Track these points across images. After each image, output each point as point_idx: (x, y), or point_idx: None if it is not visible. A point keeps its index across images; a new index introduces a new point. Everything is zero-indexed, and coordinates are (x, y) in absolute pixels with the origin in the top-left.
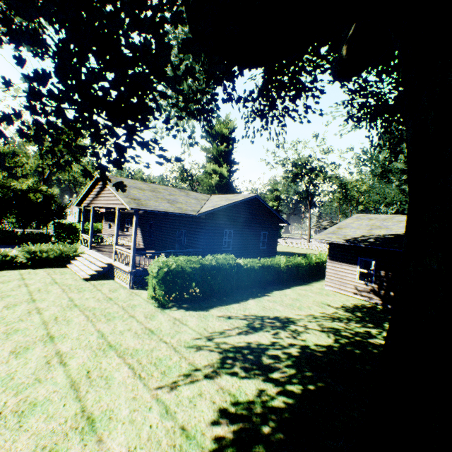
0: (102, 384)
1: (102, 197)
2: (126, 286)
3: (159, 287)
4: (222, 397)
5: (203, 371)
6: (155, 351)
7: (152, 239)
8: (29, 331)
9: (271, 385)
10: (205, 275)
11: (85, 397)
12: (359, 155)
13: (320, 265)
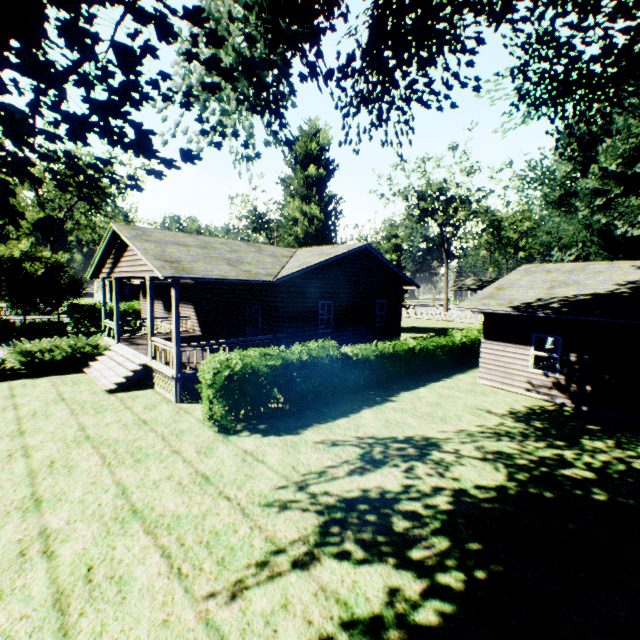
0: (110, 595)
1: (125, 262)
2: (172, 398)
3: (217, 401)
4: (325, 609)
5: (291, 554)
6: (208, 517)
7: (213, 322)
8: (2, 492)
9: (410, 575)
10: (291, 376)
11: (76, 626)
12: (524, 171)
13: (468, 347)
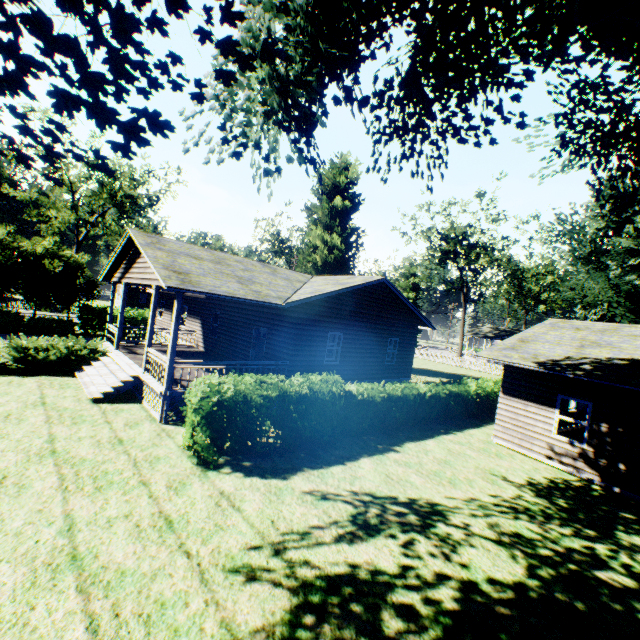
0: None
1: (136, 268)
2: (157, 417)
3: (201, 429)
4: None
5: None
6: (159, 578)
7: (217, 339)
8: None
9: None
10: (287, 409)
11: None
12: (553, 224)
13: (483, 399)
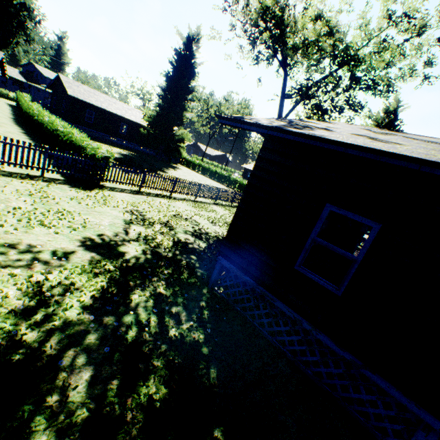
0: None
1: None
2: None
3: None
4: None
5: None
6: None
7: None
8: None
9: None
10: None
11: None
12: None
13: None
